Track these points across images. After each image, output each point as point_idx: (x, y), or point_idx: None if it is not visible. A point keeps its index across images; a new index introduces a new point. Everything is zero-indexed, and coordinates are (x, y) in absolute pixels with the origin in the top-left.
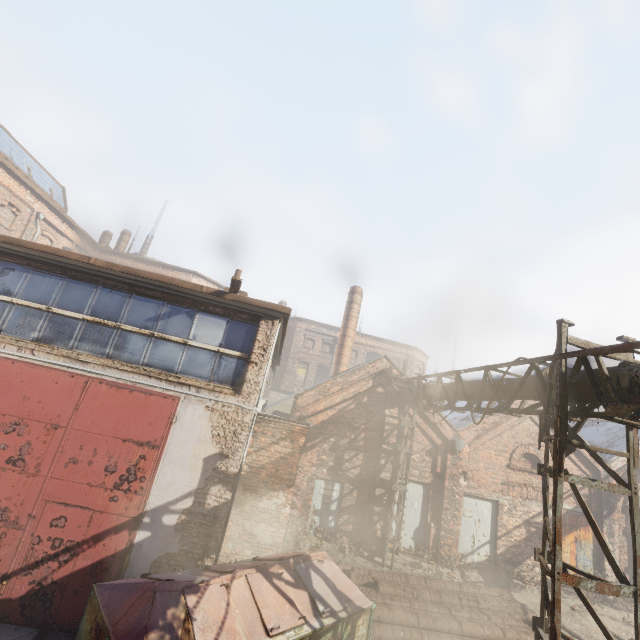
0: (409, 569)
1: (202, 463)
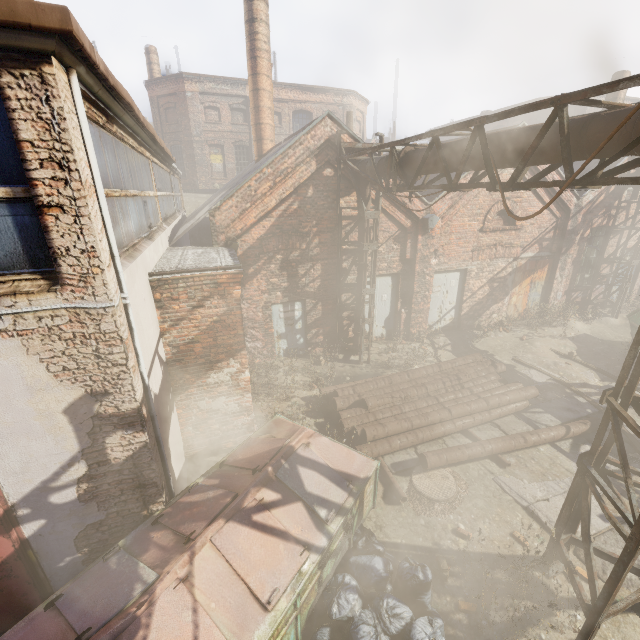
0: (386, 360)
1: (65, 418)
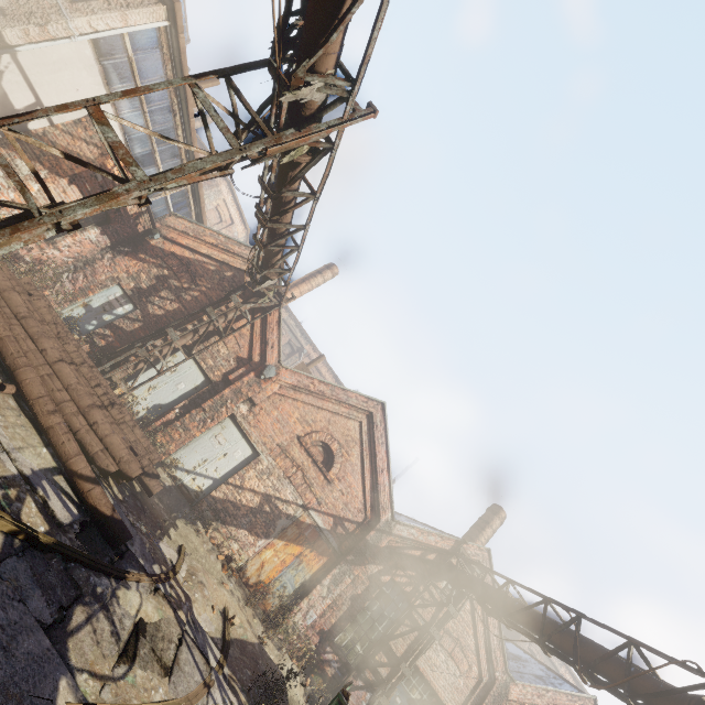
0: None
1: None
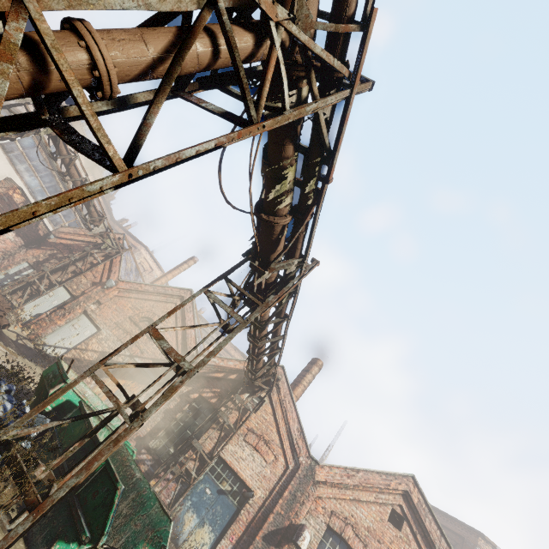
0: None
1: None
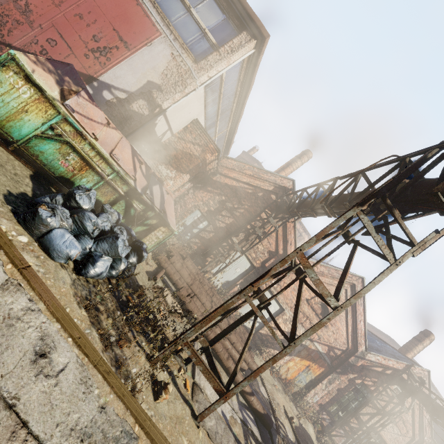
0: None
1: (146, 82)
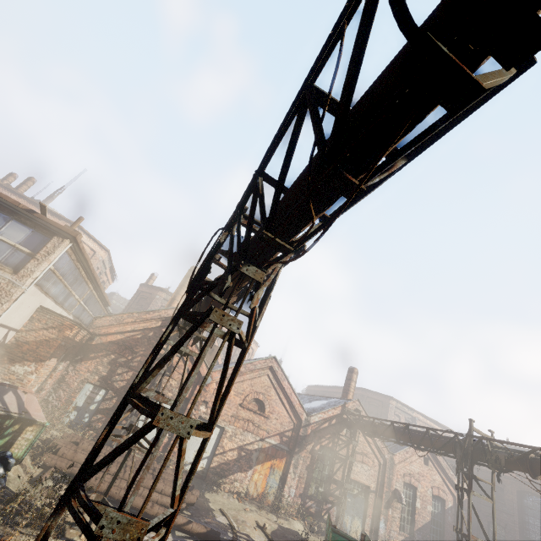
0: None
1: None
